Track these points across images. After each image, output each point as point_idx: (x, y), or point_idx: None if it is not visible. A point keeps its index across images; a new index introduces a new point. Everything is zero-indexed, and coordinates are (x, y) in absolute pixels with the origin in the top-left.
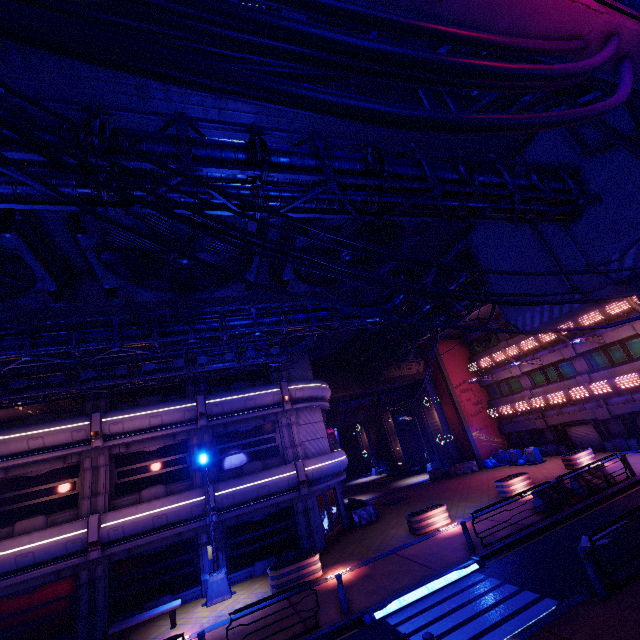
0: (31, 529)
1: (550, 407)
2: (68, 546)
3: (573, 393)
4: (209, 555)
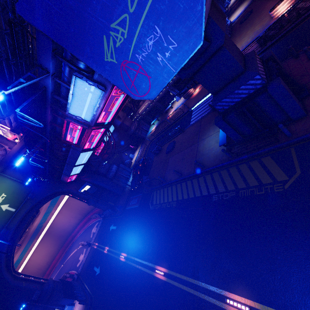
0: (142, 104)
1: None
2: (148, 104)
3: None
4: (171, 94)
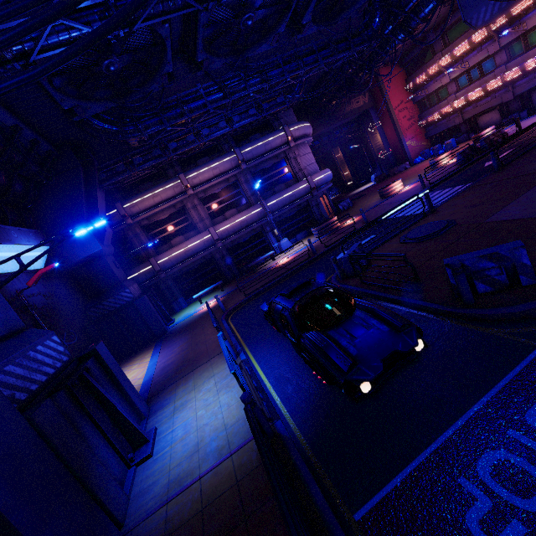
0: (180, 243)
1: (468, 104)
2: (205, 244)
3: (489, 86)
4: (276, 233)
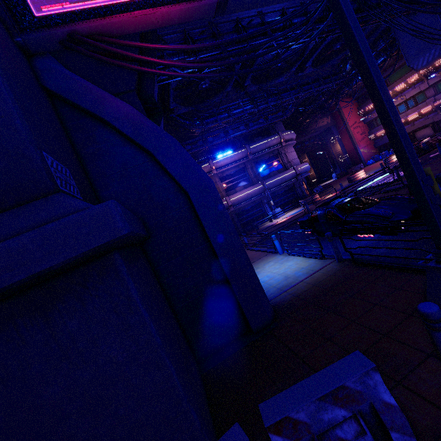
0: None
1: (407, 124)
2: None
3: (423, 110)
4: (272, 204)
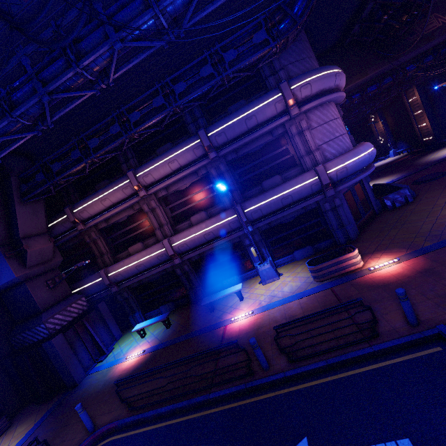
0: (137, 251)
1: None
2: (159, 259)
3: None
4: (253, 254)
